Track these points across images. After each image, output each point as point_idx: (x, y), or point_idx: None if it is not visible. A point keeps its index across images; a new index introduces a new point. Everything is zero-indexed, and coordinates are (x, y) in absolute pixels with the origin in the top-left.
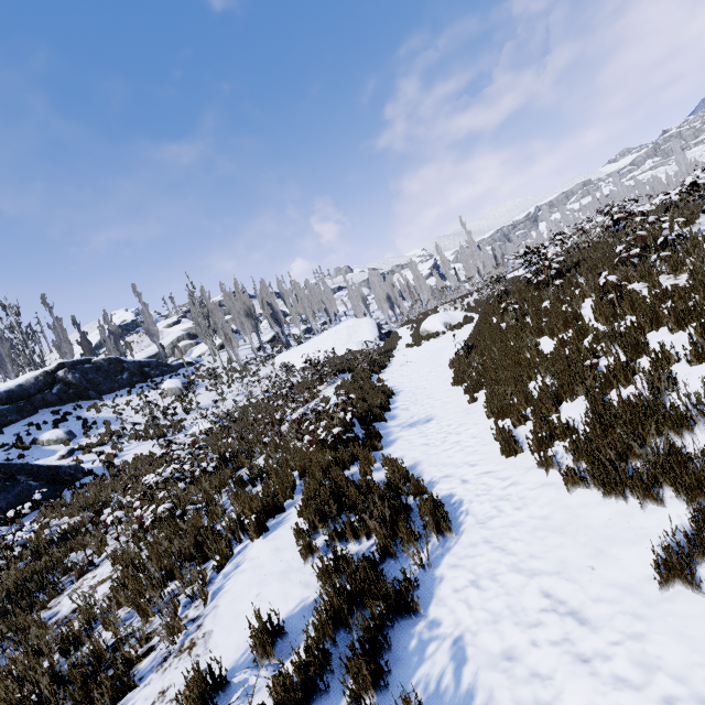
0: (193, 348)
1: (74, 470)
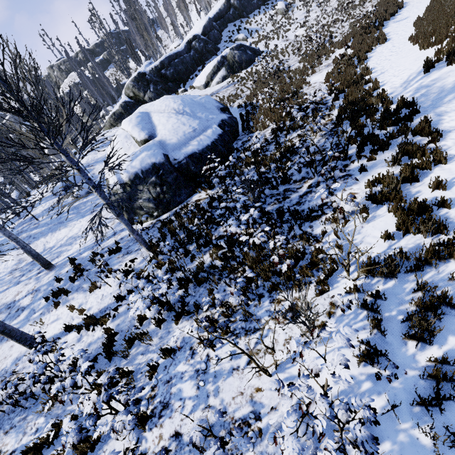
0: None
1: (259, 50)
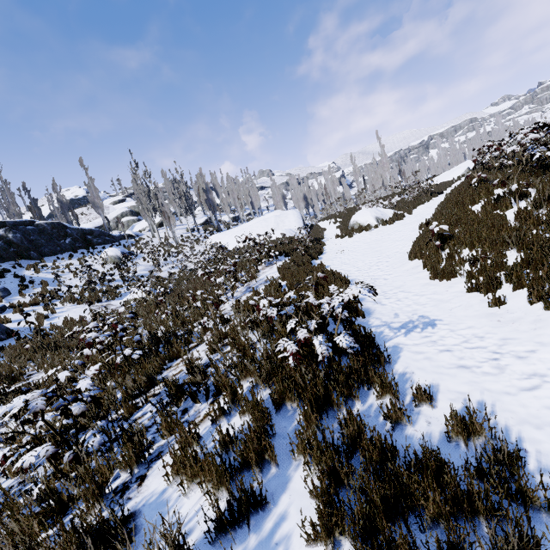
0: (135, 224)
1: None
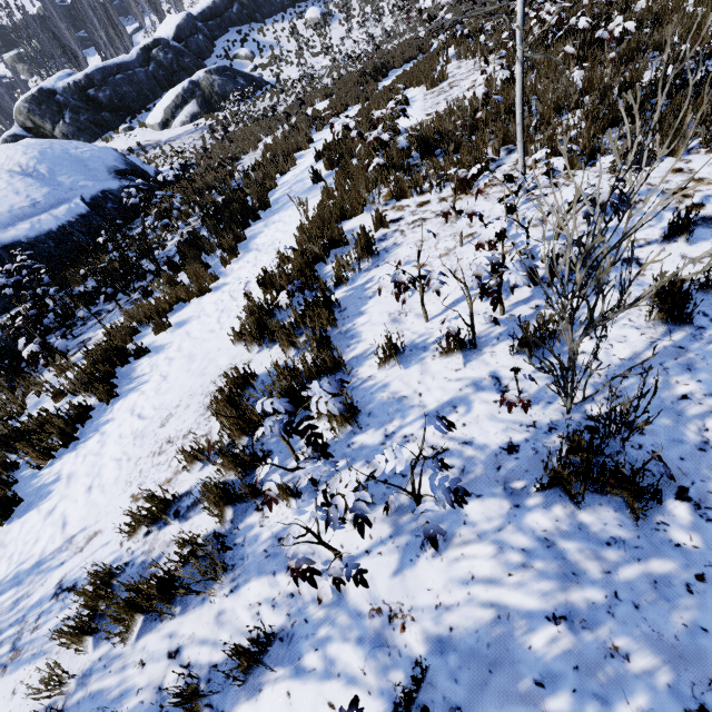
0: None
1: (260, 80)
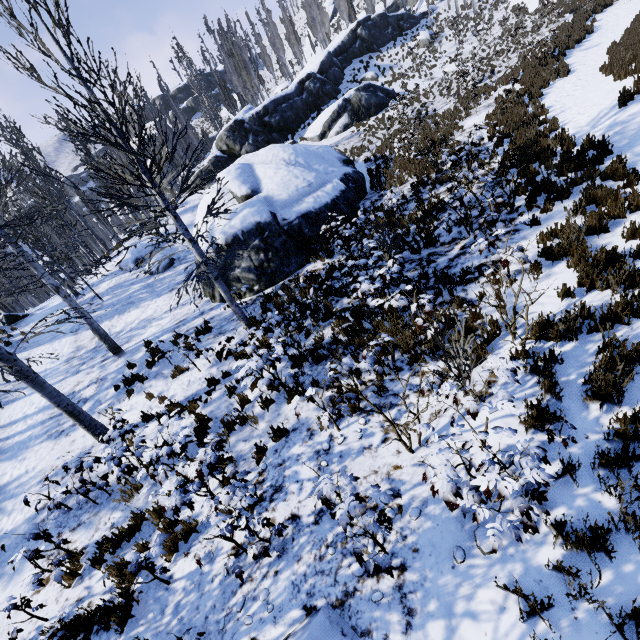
0: None
1: (393, 92)
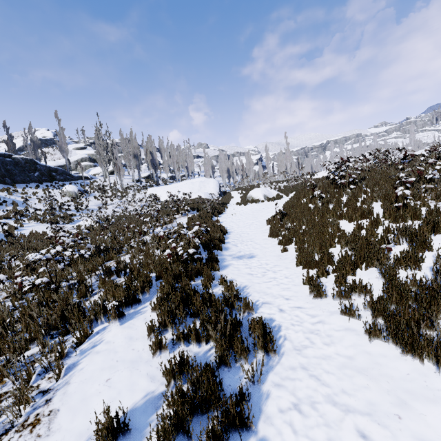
0: (91, 168)
1: None
